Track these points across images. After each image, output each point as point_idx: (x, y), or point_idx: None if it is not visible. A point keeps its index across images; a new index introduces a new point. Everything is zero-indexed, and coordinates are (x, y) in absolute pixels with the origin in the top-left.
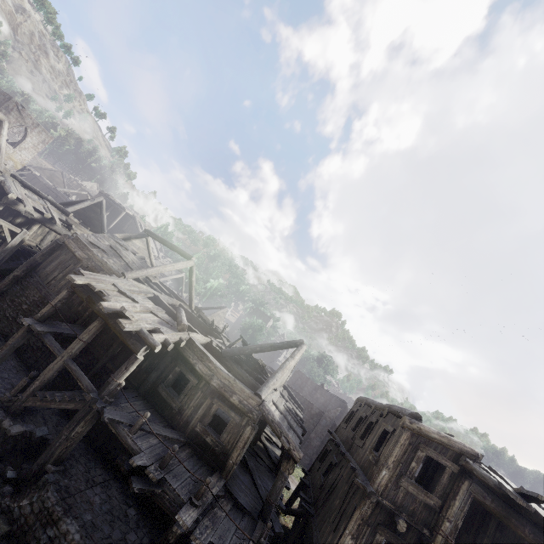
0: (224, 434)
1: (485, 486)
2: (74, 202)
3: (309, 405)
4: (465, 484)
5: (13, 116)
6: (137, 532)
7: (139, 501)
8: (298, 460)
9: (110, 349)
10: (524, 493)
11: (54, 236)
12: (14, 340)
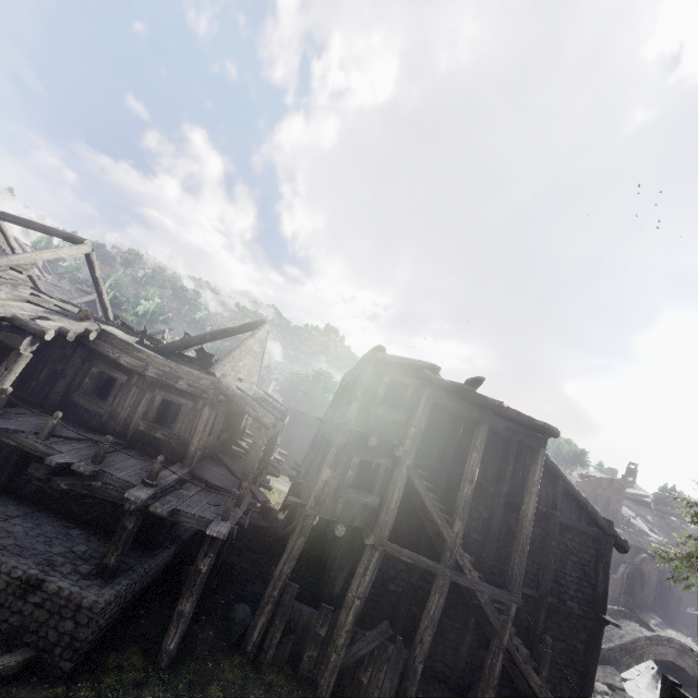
0: (178, 424)
1: (443, 390)
2: None
3: (303, 415)
4: (425, 393)
5: None
6: (88, 545)
7: (86, 524)
8: (270, 425)
9: None
10: (468, 381)
11: None
12: None
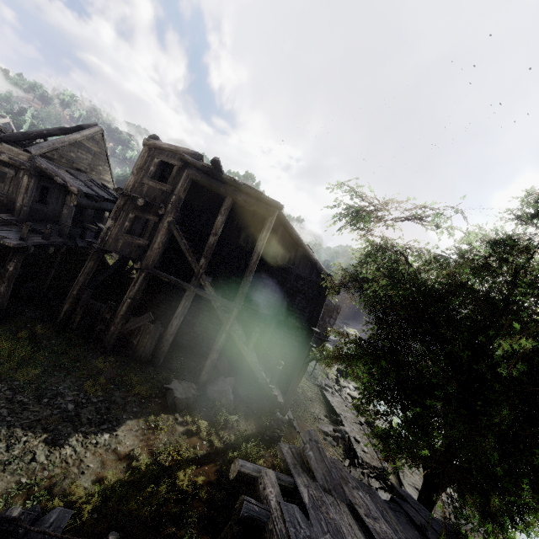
0: (6, 187)
1: (200, 171)
2: None
3: None
4: (185, 172)
5: None
6: None
7: None
8: (77, 192)
9: None
10: (211, 162)
11: None
12: None
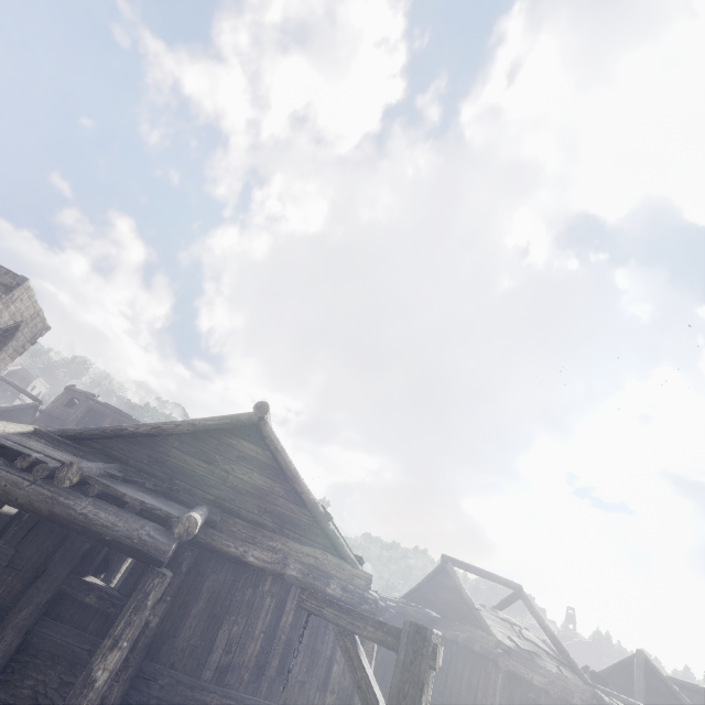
0: None
1: None
2: None
3: None
4: None
5: (9, 310)
6: None
7: None
8: None
9: None
10: None
11: None
12: None
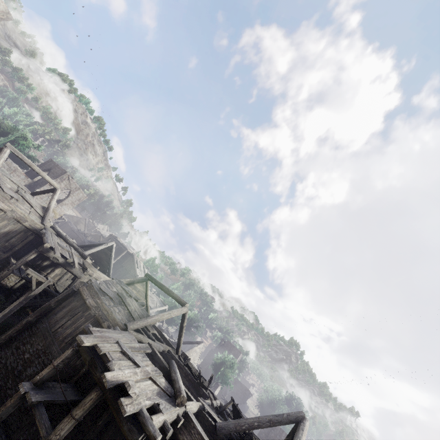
0: None
1: None
2: (91, 245)
3: None
4: None
5: (64, 183)
6: None
7: None
8: None
9: (98, 421)
10: None
11: (70, 276)
12: (5, 409)
